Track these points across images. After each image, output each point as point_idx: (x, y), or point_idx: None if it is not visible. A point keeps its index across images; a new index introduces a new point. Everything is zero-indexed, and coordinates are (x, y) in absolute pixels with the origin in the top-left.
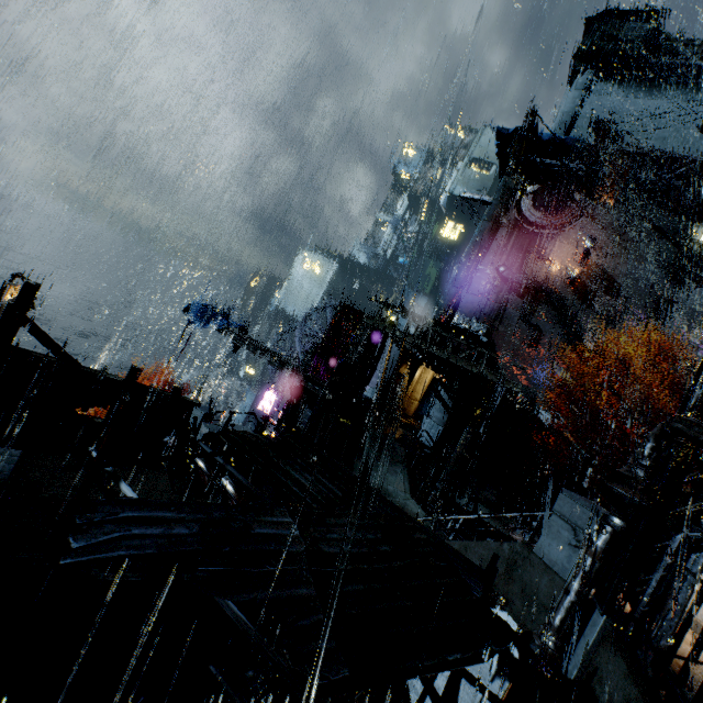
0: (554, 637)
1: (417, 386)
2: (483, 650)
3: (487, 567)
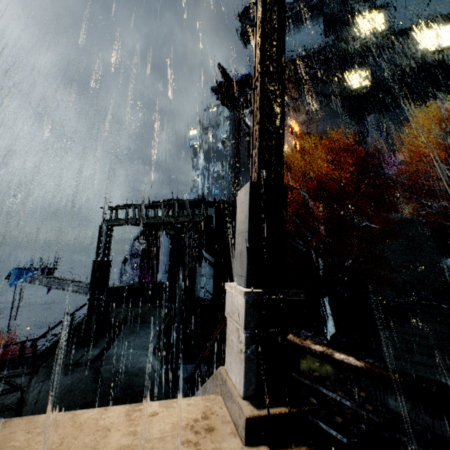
0: None
1: None
2: None
3: None
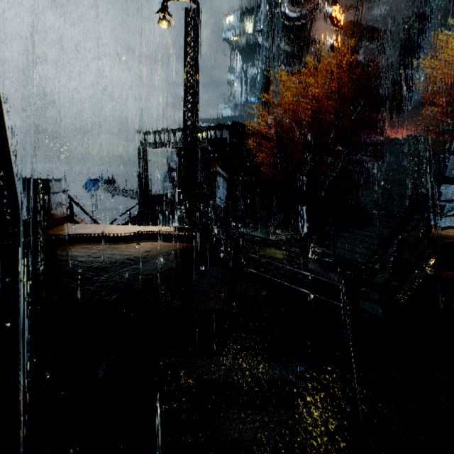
0: None
1: None
2: None
3: None
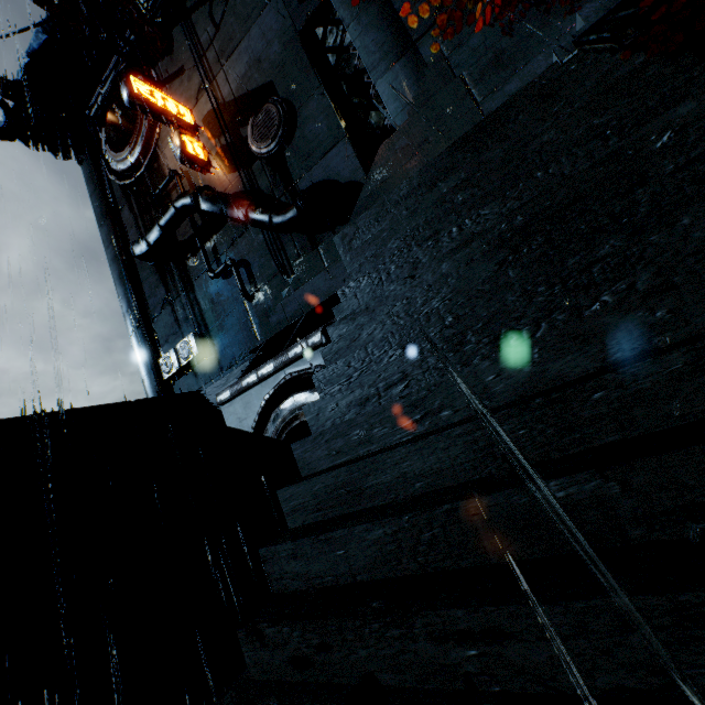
0: None
1: None
2: None
3: None
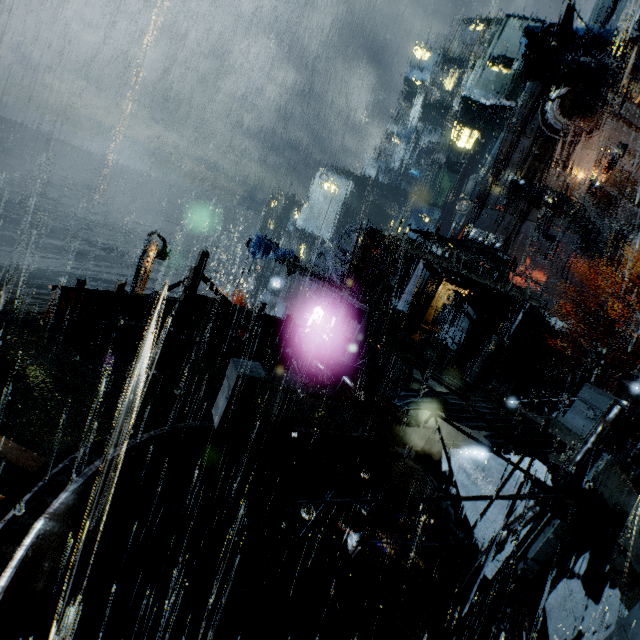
0: (574, 467)
1: (438, 297)
2: (559, 450)
3: (543, 425)
